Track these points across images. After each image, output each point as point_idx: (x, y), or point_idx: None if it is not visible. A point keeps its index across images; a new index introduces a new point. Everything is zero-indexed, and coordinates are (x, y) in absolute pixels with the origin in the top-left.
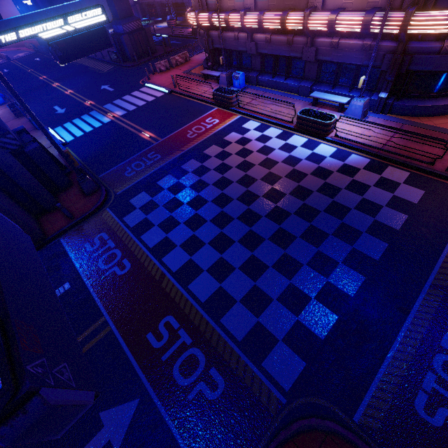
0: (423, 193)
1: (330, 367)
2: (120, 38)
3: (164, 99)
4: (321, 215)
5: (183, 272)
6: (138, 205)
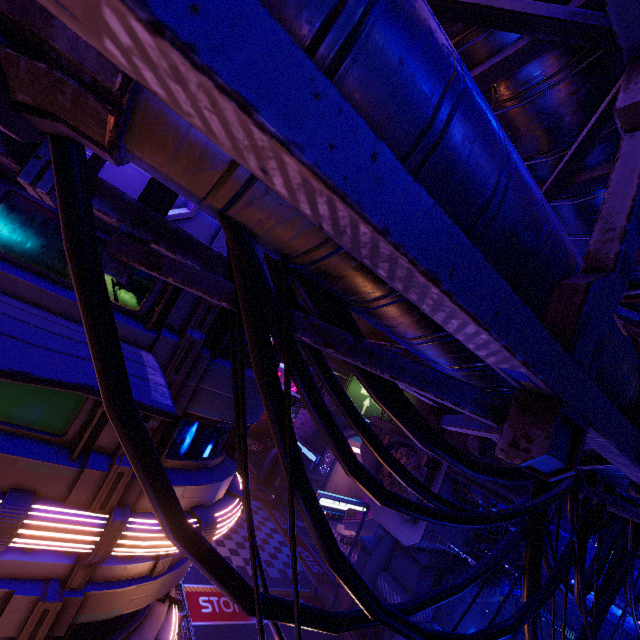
0: None
1: None
2: None
3: None
4: None
5: (276, 532)
6: None
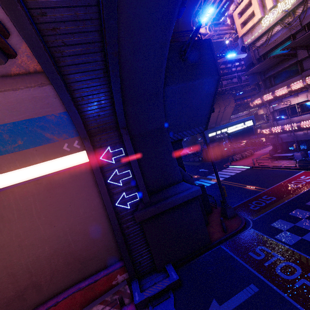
0: None
1: None
2: (207, 150)
3: (249, 171)
4: None
5: None
6: (283, 228)
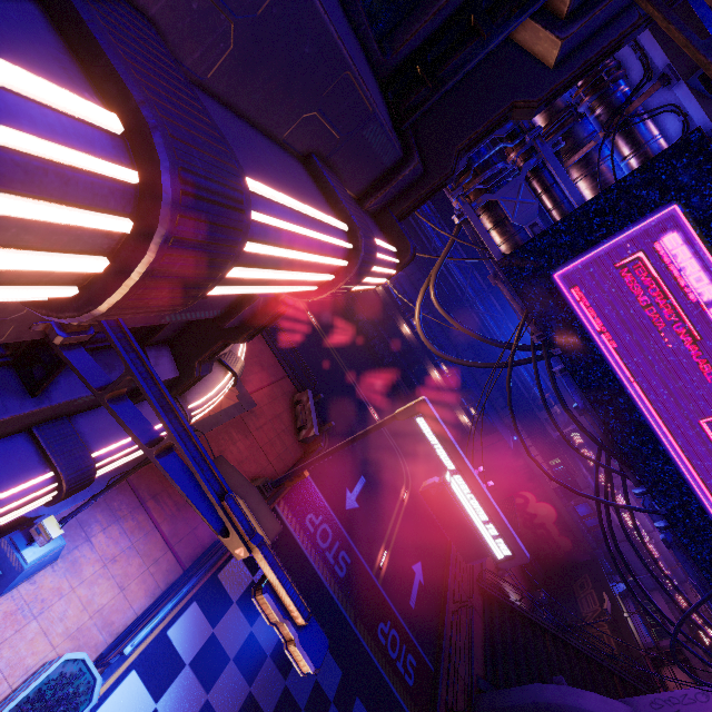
0: None
1: None
2: None
3: None
4: None
5: None
6: None
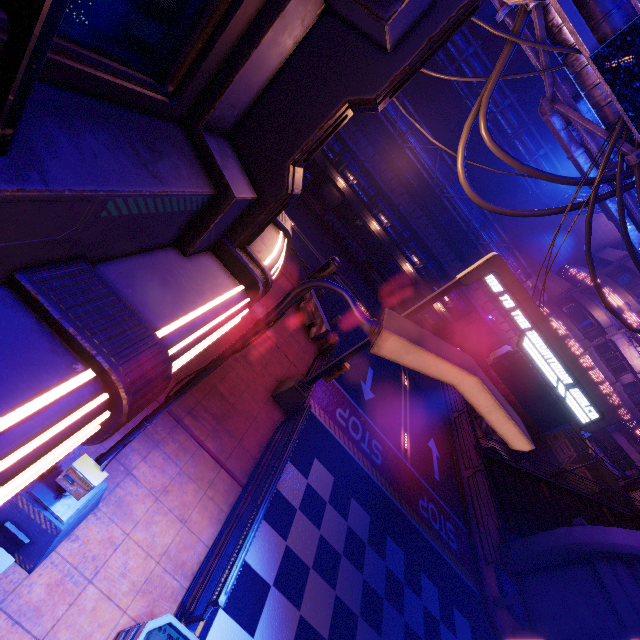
0: (319, 461)
1: (474, 614)
2: None
3: None
4: (389, 639)
5: None
6: None
